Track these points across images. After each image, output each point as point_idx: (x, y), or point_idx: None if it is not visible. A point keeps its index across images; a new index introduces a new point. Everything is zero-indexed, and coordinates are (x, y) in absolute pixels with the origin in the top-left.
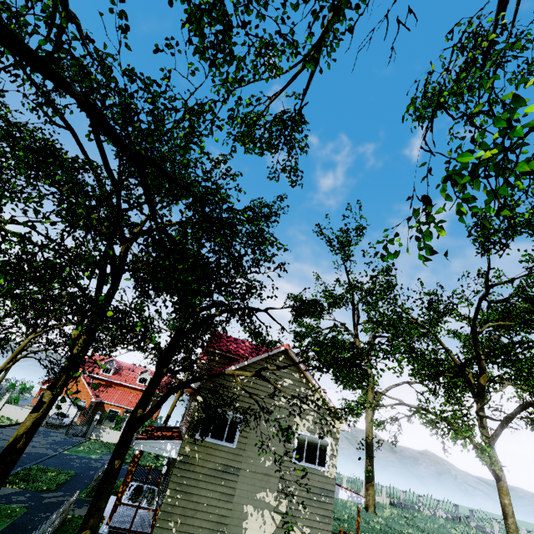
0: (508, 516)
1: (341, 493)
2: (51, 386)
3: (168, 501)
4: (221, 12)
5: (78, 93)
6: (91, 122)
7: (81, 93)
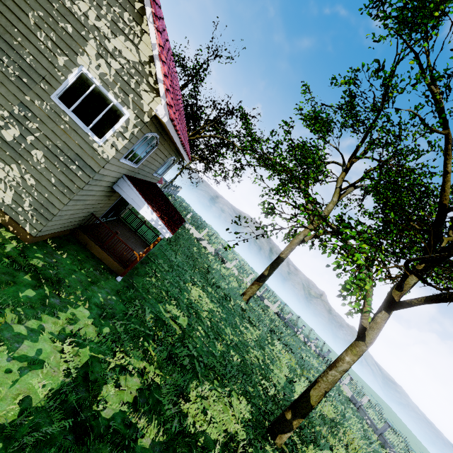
0: (334, 369)
1: (145, 210)
2: None
3: None
4: None
5: None
6: None
7: None
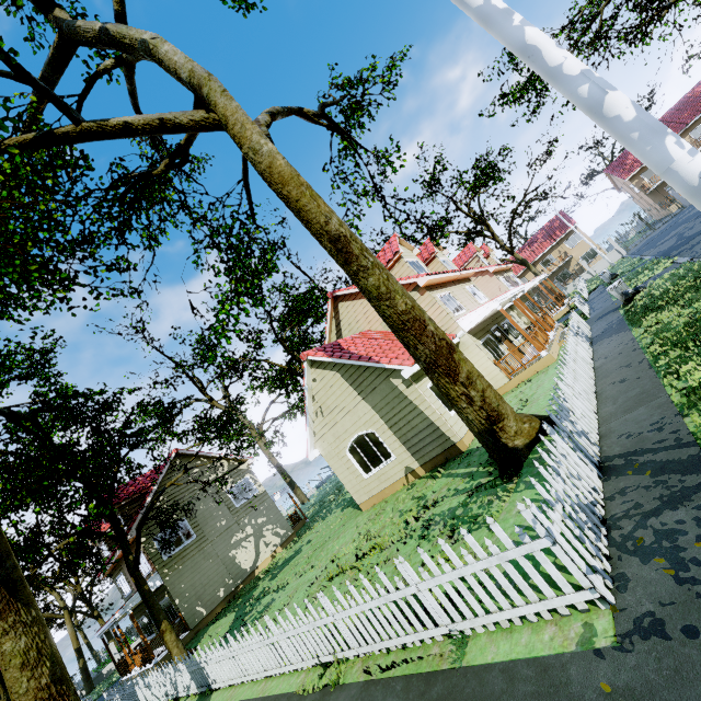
0: None
1: (276, 497)
2: None
3: (182, 604)
4: (4, 290)
5: (6, 411)
6: (12, 419)
7: (6, 410)
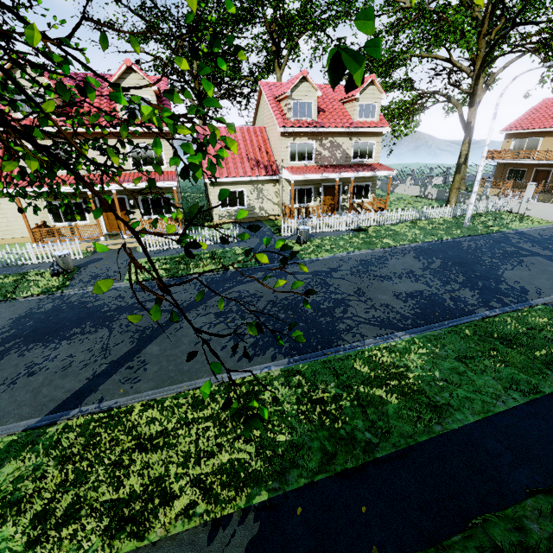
0: None
1: None
2: None
3: None
4: None
5: None
6: None
7: None
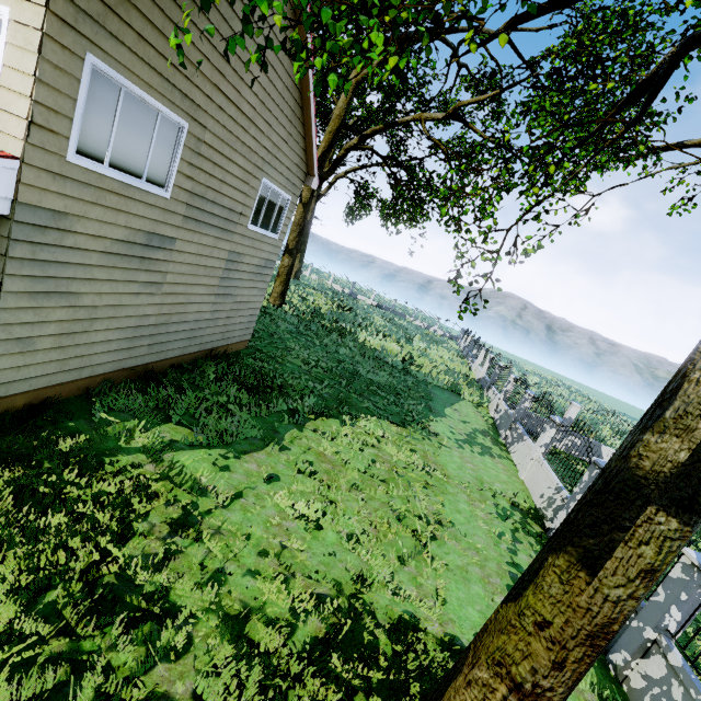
0: None
1: None
2: None
3: None
4: None
5: None
6: None
7: None
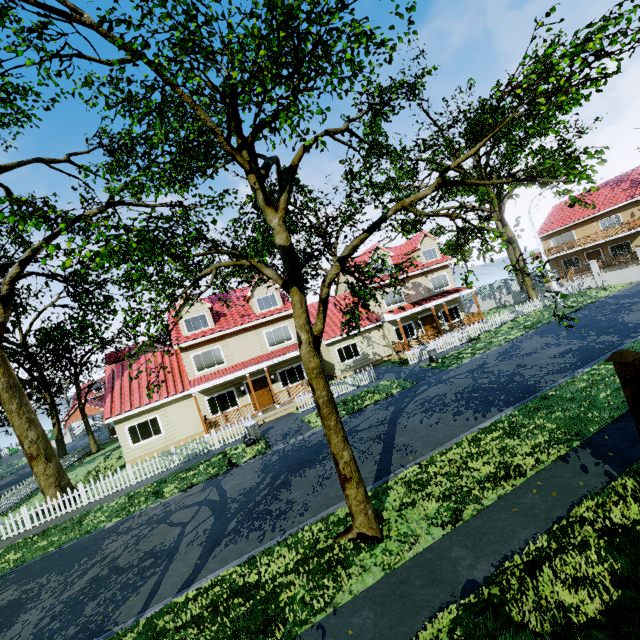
0: None
1: None
2: (52, 418)
3: None
4: None
5: None
6: None
7: None
